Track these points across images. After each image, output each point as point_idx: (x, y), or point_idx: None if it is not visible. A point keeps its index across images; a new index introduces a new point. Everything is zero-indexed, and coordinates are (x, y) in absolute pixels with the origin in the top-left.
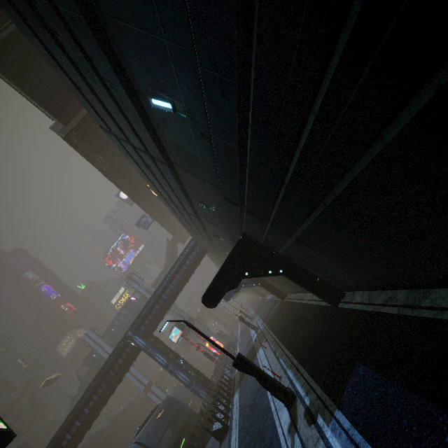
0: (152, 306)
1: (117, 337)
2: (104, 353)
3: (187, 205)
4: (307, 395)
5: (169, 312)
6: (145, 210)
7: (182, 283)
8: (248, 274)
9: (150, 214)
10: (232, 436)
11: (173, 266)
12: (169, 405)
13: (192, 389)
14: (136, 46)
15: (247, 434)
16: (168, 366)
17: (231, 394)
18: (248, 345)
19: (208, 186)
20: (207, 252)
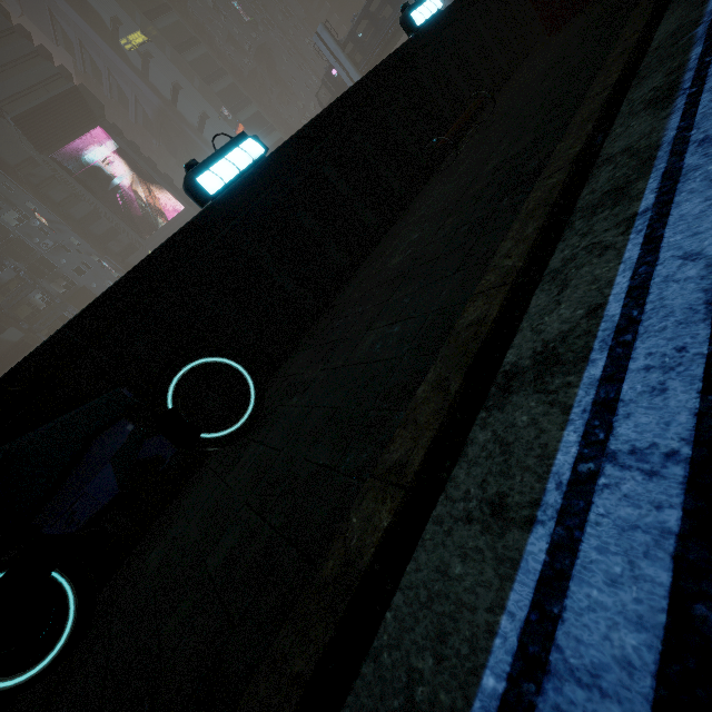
0: None
1: (368, 58)
2: (350, 83)
3: None
4: None
5: None
6: None
7: None
8: None
9: None
10: None
11: None
12: None
13: None
14: None
15: None
16: None
17: None
18: None
19: None
20: None
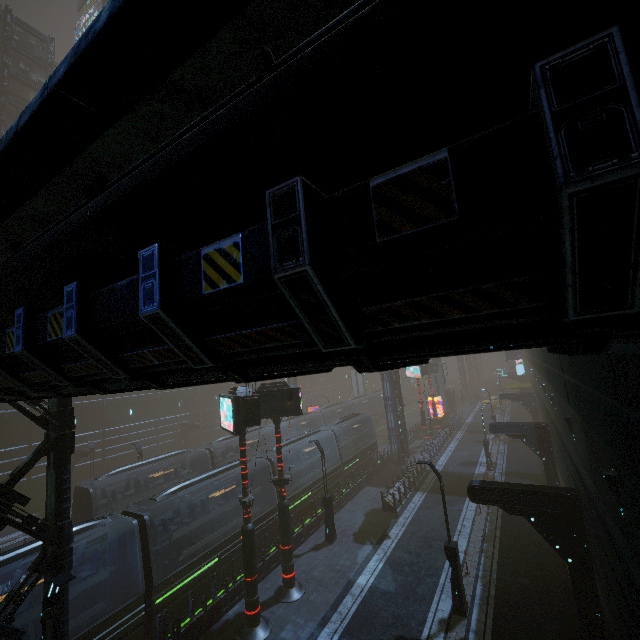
0: None
1: None
2: None
3: (553, 385)
4: (475, 634)
5: None
6: None
7: None
8: (533, 521)
9: None
10: (395, 527)
11: None
12: (364, 420)
13: (390, 435)
14: (634, 498)
15: (408, 552)
16: (388, 400)
17: (415, 485)
18: (466, 463)
19: (589, 463)
20: None
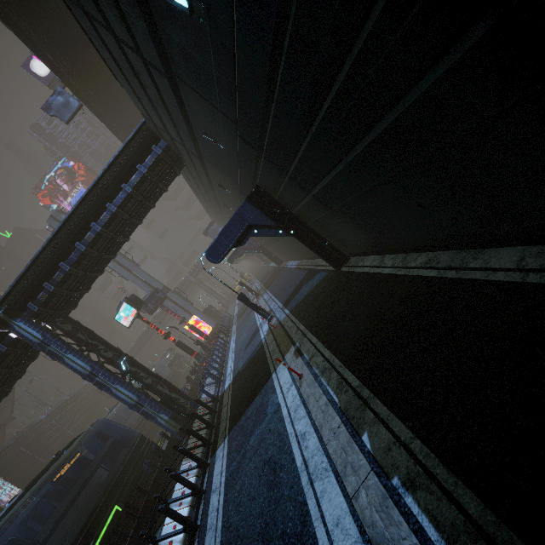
0: (51, 264)
1: None
2: None
3: None
4: None
5: (130, 278)
6: (50, 65)
7: (124, 222)
8: None
9: (68, 83)
10: None
11: (101, 183)
12: (101, 433)
13: (143, 412)
14: None
15: None
16: (93, 376)
17: (211, 442)
18: (250, 340)
19: None
20: (186, 172)
